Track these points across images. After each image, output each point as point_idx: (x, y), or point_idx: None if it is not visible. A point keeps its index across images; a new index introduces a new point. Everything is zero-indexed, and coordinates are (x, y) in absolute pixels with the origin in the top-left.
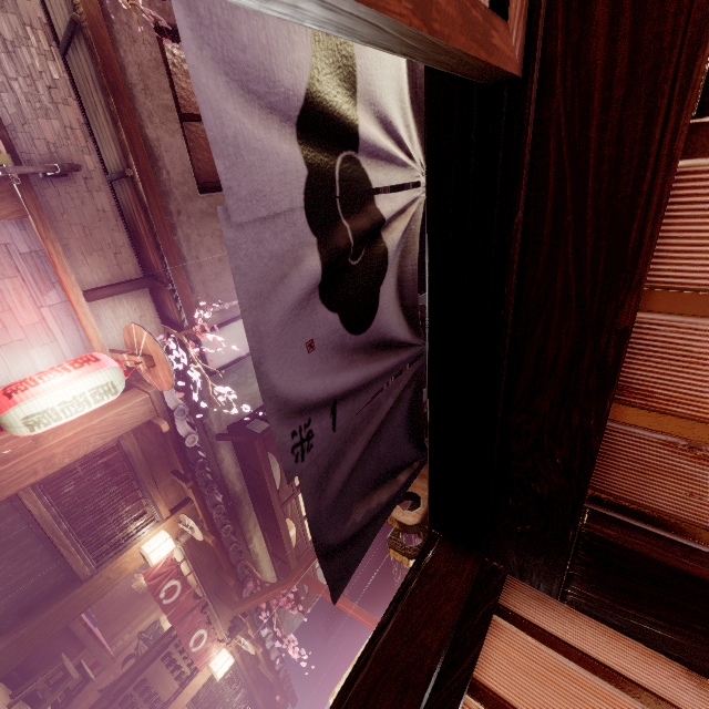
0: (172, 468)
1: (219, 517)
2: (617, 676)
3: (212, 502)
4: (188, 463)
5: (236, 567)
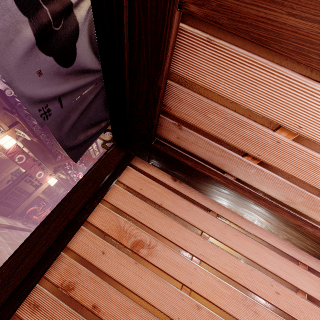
0: (2, 106)
1: (37, 131)
2: (155, 178)
3: (31, 124)
4: (11, 104)
5: (51, 150)
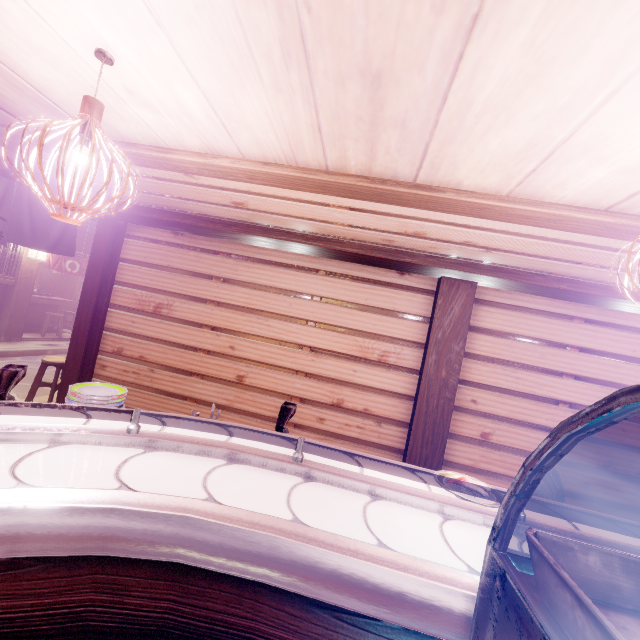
0: None
1: None
2: (155, 241)
3: None
4: None
5: None
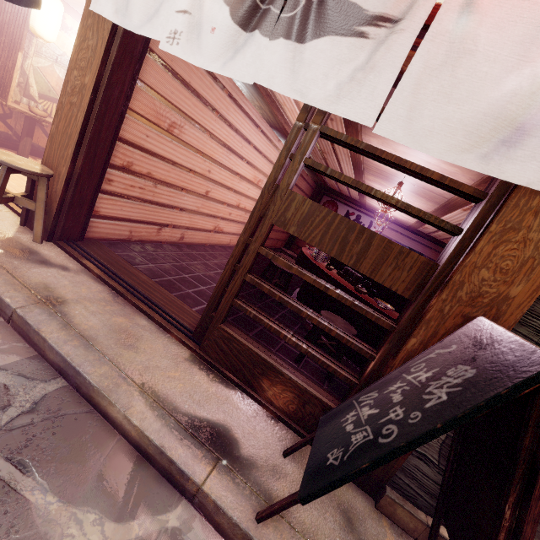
0: None
1: None
2: None
3: None
4: None
5: None
